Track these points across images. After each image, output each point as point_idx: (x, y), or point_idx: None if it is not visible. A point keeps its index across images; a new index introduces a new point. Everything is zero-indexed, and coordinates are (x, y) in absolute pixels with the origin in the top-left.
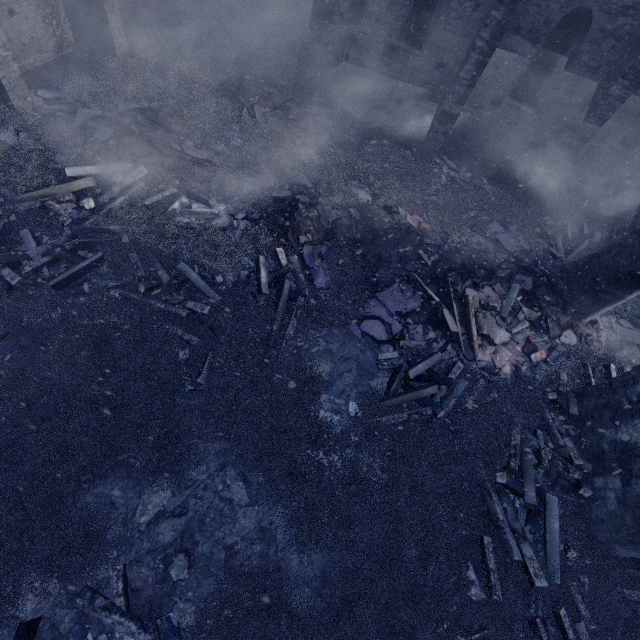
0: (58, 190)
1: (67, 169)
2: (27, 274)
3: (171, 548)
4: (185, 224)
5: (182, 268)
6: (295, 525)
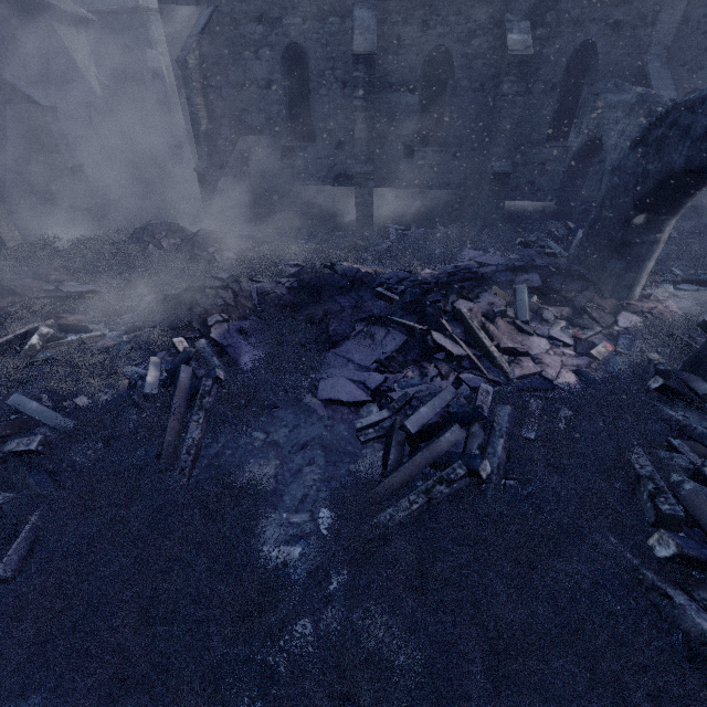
0: None
1: None
2: None
3: None
4: (43, 355)
5: (14, 402)
6: None
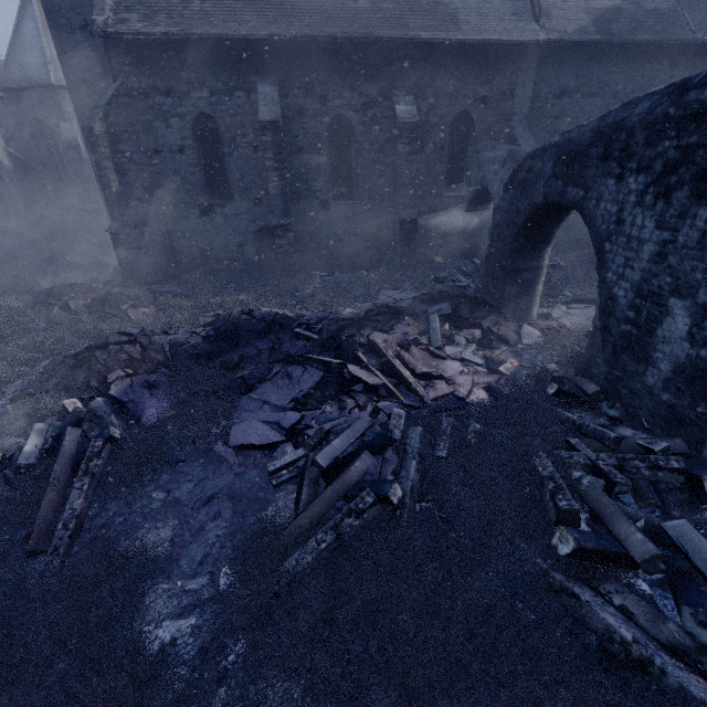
0: None
1: None
2: None
3: None
4: None
5: None
6: None
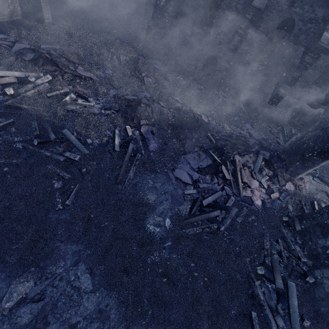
0: None
1: None
2: None
3: (26, 328)
4: (71, 109)
5: (65, 132)
6: (124, 306)
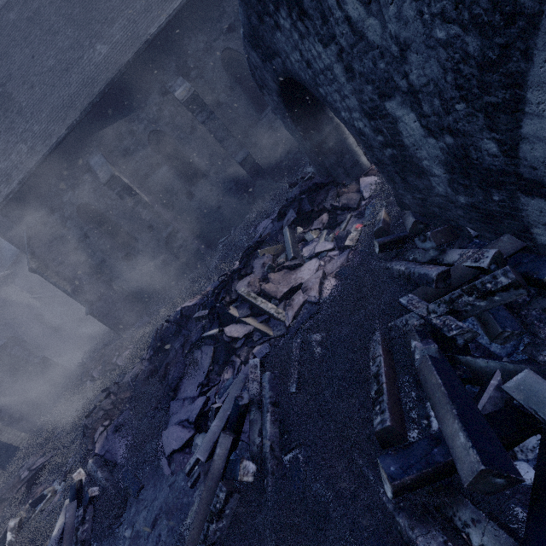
0: None
1: None
2: None
3: None
4: None
5: None
6: None
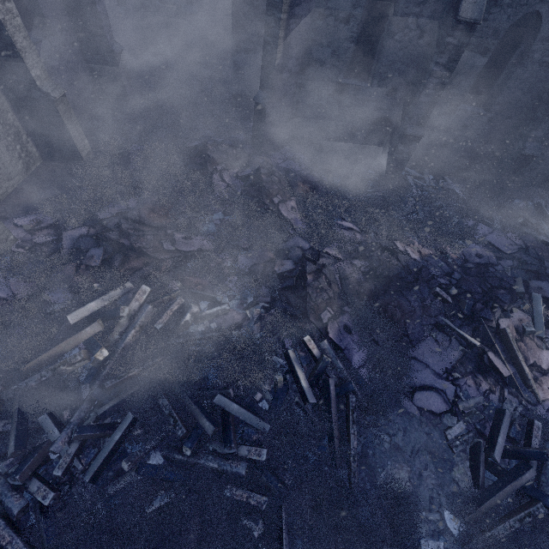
0: (66, 346)
1: (69, 316)
2: (58, 477)
3: None
4: (203, 337)
5: (219, 402)
6: None
